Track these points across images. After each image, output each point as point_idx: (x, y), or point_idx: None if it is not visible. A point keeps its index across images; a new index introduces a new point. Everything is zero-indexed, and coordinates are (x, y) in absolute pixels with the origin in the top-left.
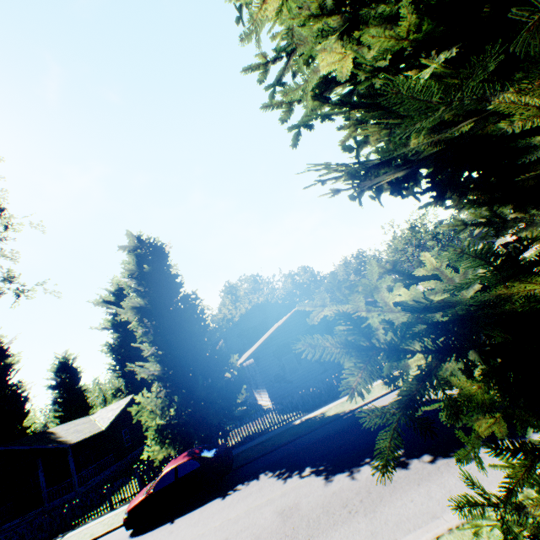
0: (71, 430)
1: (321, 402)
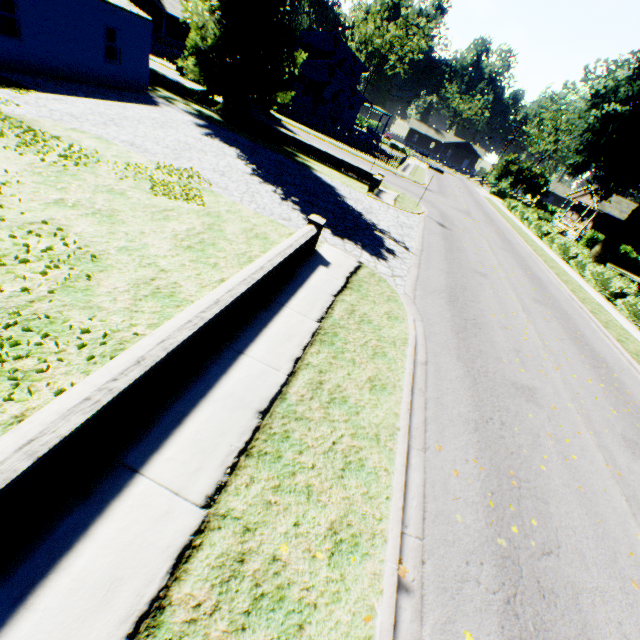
0: (169, 2)
1: (284, 116)
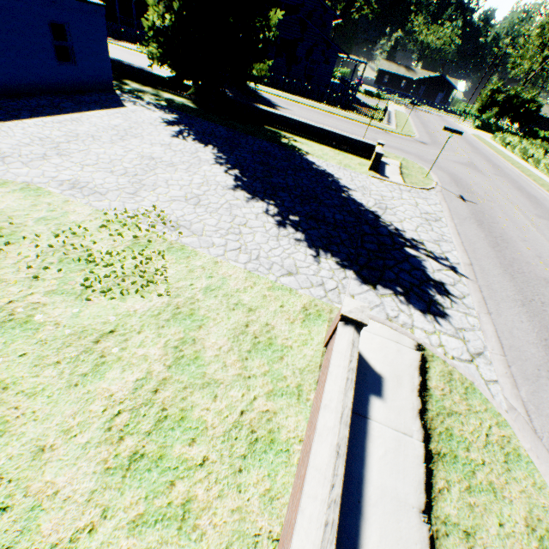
0: None
1: (259, 83)
